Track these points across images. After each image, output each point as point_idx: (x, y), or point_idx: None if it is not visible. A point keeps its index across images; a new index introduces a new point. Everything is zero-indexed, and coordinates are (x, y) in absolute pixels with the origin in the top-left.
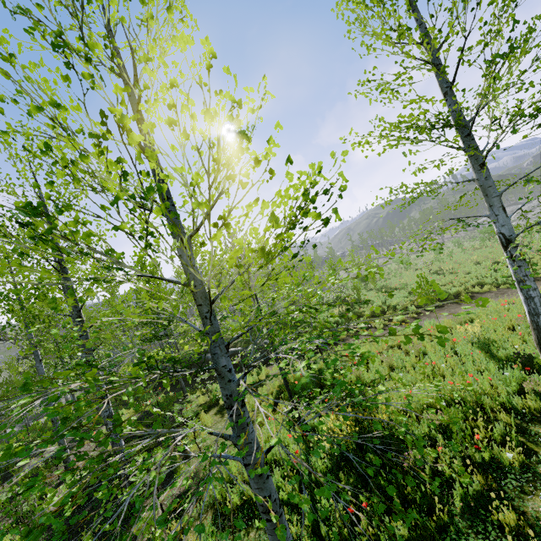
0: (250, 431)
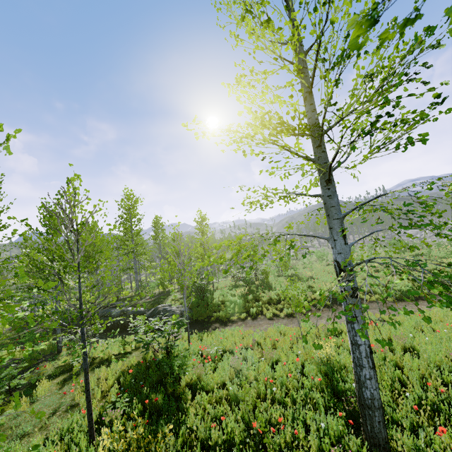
0: None
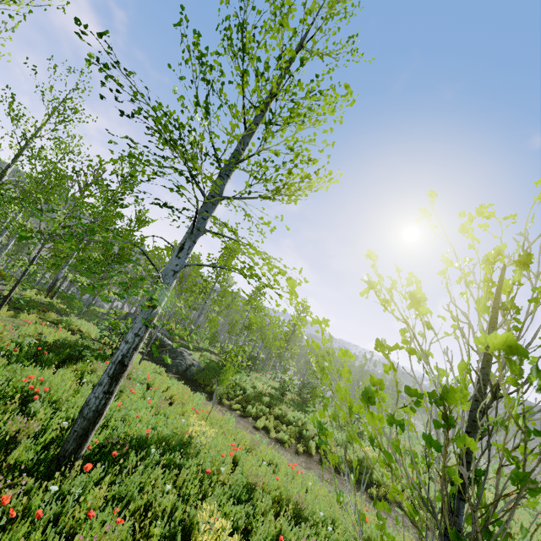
0: None
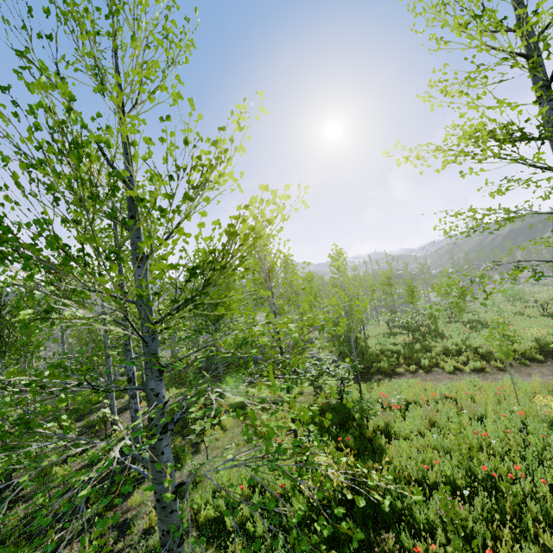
0: (164, 460)
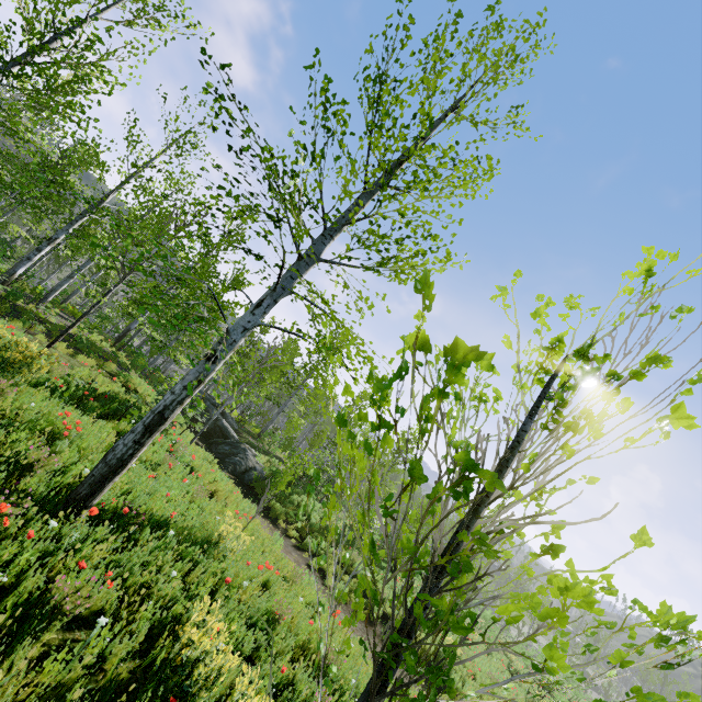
0: None
